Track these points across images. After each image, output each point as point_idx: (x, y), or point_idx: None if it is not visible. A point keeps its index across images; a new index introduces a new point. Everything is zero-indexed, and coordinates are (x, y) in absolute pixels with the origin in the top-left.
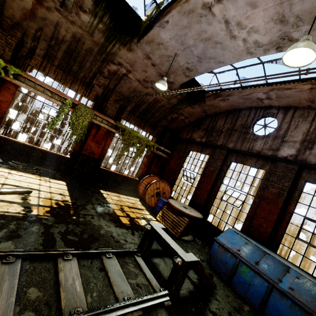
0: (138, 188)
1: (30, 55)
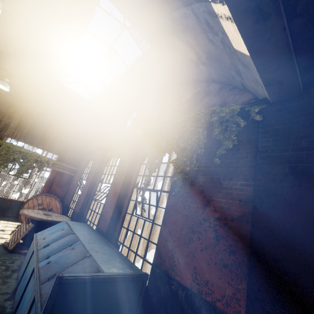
0: None
1: None
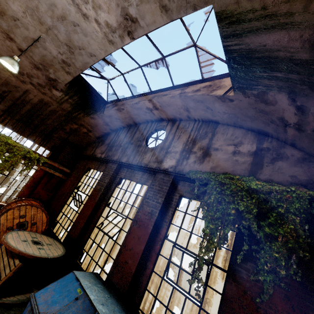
0: None
1: None
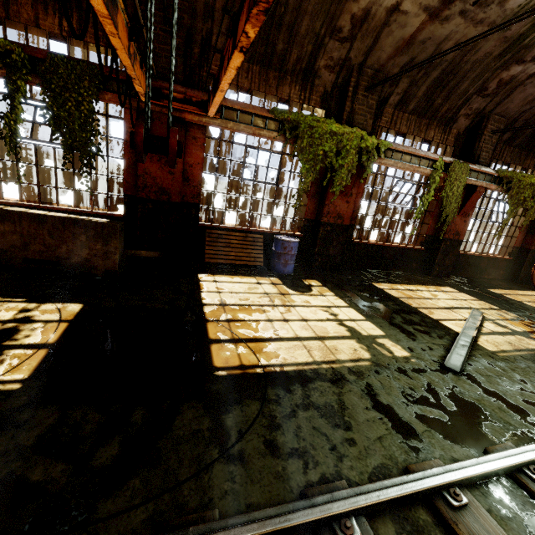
0: (530, 275)
1: (380, 111)
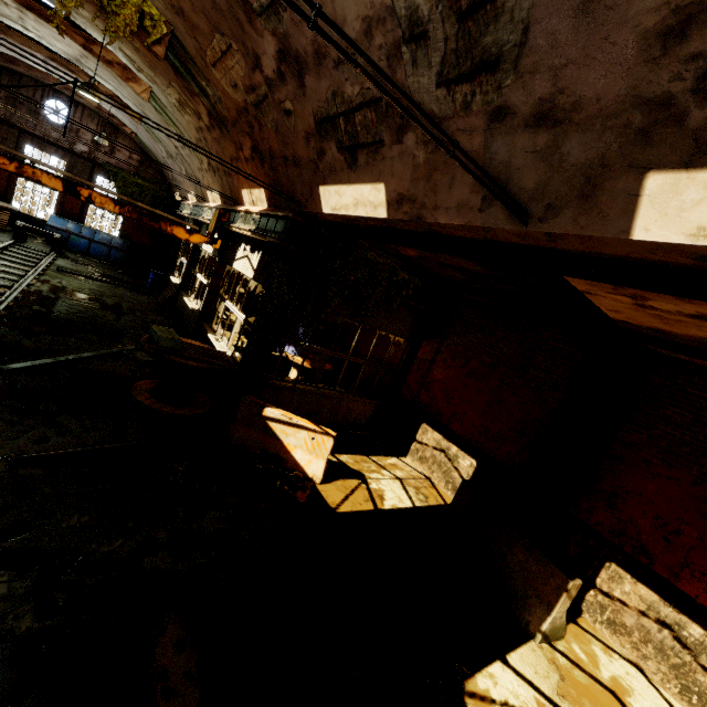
0: None
1: None
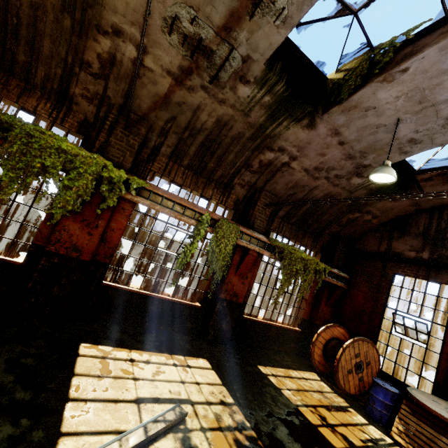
0: (310, 352)
1: (153, 157)
